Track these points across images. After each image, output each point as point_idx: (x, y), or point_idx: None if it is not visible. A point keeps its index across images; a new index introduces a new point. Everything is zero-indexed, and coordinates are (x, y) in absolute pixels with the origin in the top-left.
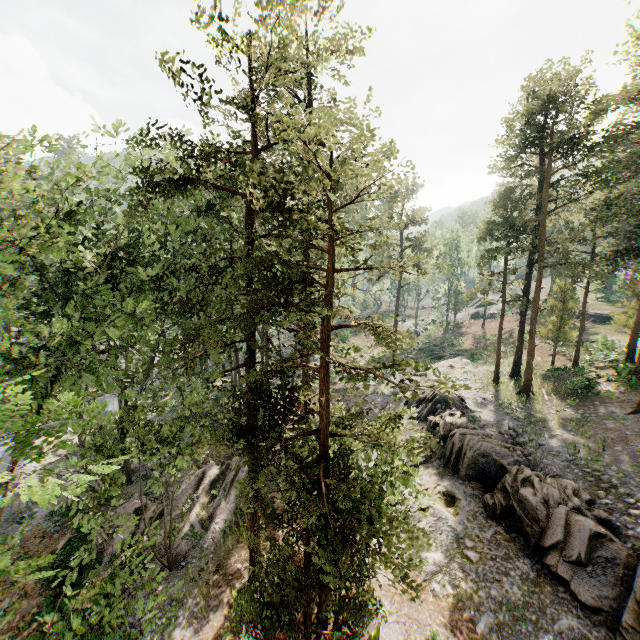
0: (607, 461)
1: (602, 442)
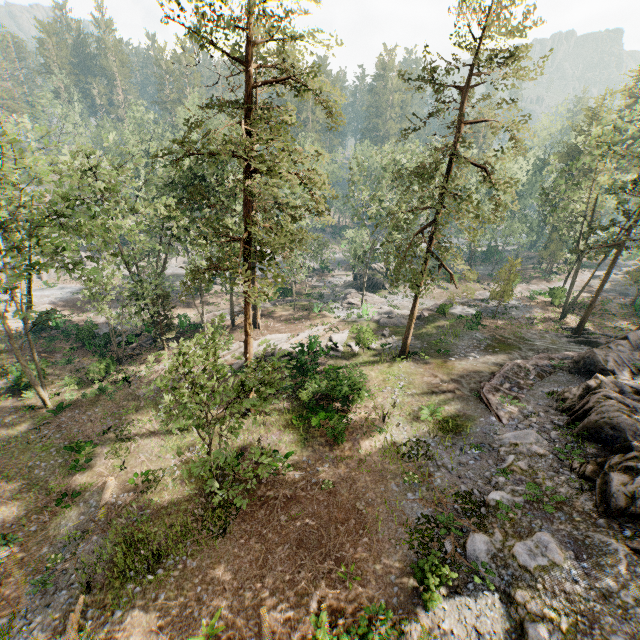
0: None
1: None
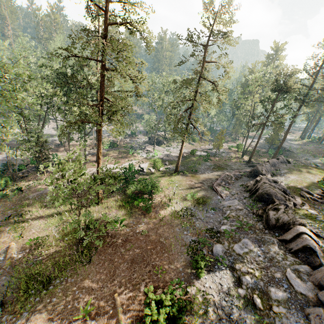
0: (295, 144)
1: (300, 144)
